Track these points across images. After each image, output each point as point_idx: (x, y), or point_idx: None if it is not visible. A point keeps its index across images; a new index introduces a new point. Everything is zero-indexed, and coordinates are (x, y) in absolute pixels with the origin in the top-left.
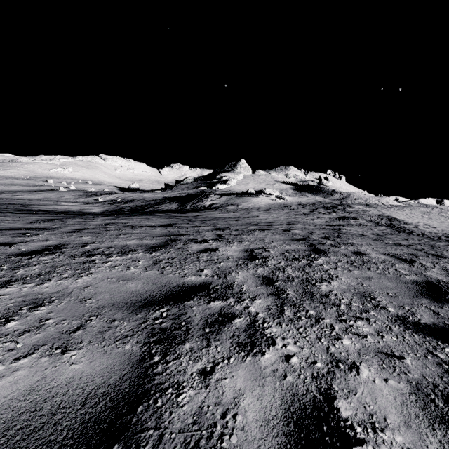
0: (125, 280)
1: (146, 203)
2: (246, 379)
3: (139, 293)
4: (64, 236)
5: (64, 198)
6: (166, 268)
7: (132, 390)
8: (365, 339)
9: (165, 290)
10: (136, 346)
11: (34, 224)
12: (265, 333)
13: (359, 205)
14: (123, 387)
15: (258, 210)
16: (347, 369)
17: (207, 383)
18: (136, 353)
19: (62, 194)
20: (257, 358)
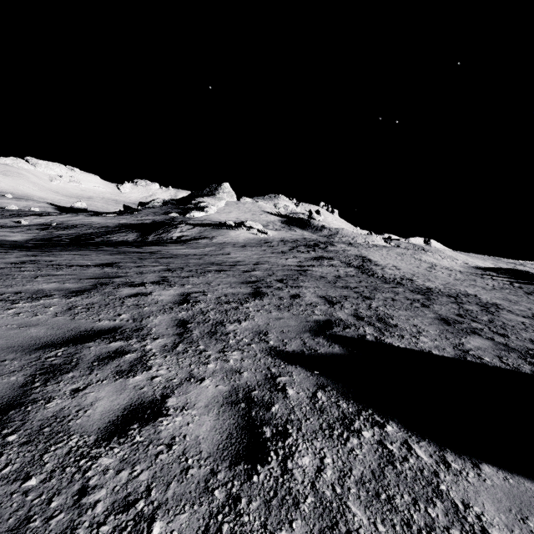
0: (28, 327)
1: (93, 231)
2: (109, 391)
3: (40, 338)
4: None
5: None
6: (80, 314)
7: (9, 403)
8: (228, 363)
9: (69, 334)
10: (21, 378)
11: None
12: (147, 363)
13: (342, 243)
14: (1, 402)
15: (233, 246)
16: (195, 381)
17: (75, 396)
18: (20, 382)
19: None
20: (128, 379)
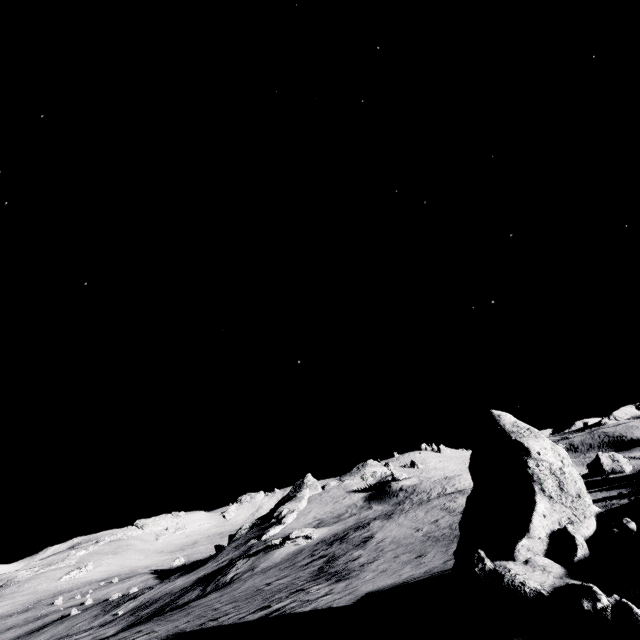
0: None
1: (169, 599)
2: None
3: None
4: None
5: (76, 628)
6: None
7: None
8: None
9: None
10: None
11: None
12: None
13: (381, 518)
14: None
15: (260, 573)
16: None
17: None
18: None
19: (74, 622)
20: None
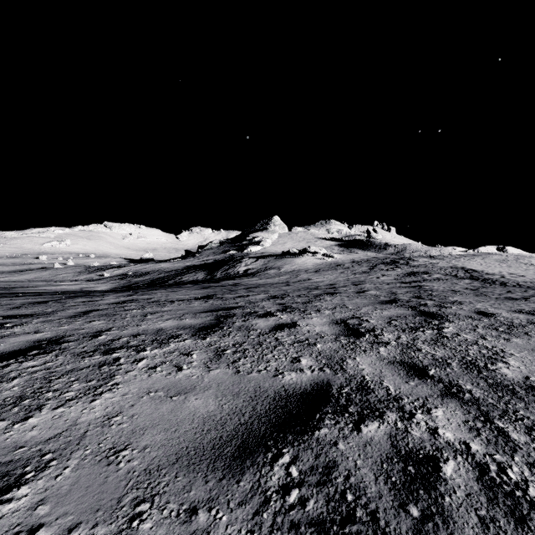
0: (182, 394)
1: (165, 275)
2: None
3: (219, 420)
4: (63, 324)
5: (60, 277)
6: (240, 362)
7: None
8: None
9: (262, 408)
10: None
11: (18, 309)
12: None
13: (422, 257)
14: None
15: (307, 272)
16: None
17: None
18: None
19: (57, 272)
20: None
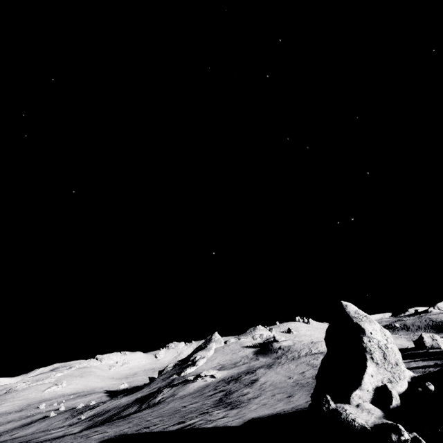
0: None
1: (116, 411)
2: None
3: None
4: None
5: (53, 425)
6: None
7: None
8: None
9: None
10: None
11: None
12: None
13: (264, 367)
14: None
15: (178, 399)
16: None
17: None
18: None
19: (52, 421)
20: None
